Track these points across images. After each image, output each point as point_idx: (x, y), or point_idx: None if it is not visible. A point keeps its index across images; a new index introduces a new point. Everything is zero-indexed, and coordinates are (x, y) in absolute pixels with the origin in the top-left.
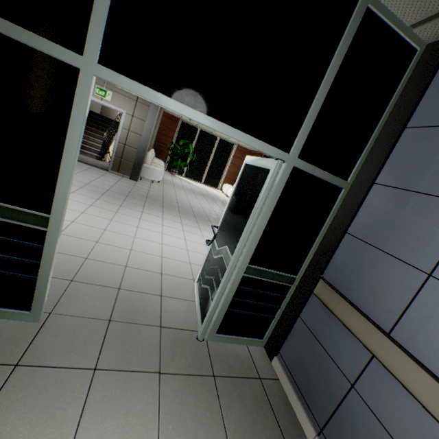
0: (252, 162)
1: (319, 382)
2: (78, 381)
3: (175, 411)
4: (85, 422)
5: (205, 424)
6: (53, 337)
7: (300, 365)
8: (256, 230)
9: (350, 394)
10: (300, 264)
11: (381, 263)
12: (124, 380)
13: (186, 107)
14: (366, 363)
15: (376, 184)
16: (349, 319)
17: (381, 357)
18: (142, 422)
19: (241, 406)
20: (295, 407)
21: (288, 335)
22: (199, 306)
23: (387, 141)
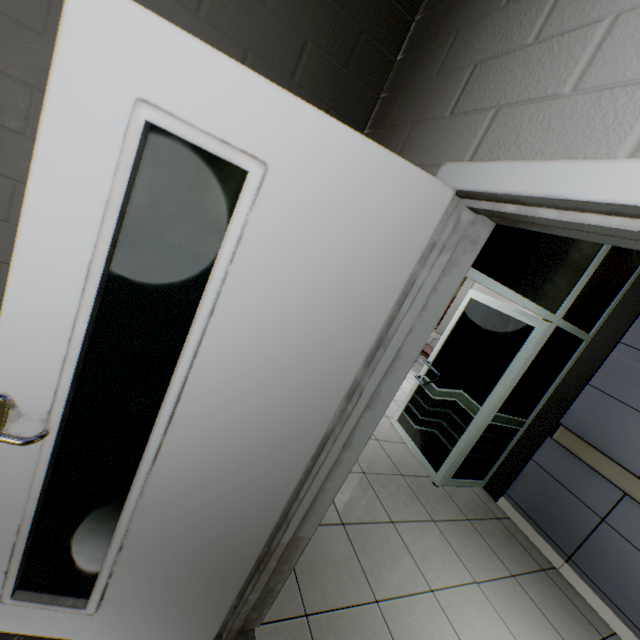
0: (490, 304)
1: (564, 518)
2: (390, 533)
3: (465, 552)
4: (421, 566)
5: (489, 561)
6: (342, 494)
7: (537, 504)
8: (511, 382)
9: (601, 526)
10: (532, 408)
11: (629, 417)
12: (417, 529)
13: (498, 284)
14: (617, 501)
15: (621, 344)
16: (599, 465)
17: (635, 496)
18: (452, 563)
19: (501, 544)
20: (536, 541)
21: (517, 476)
22: (419, 450)
23: (634, 305)
